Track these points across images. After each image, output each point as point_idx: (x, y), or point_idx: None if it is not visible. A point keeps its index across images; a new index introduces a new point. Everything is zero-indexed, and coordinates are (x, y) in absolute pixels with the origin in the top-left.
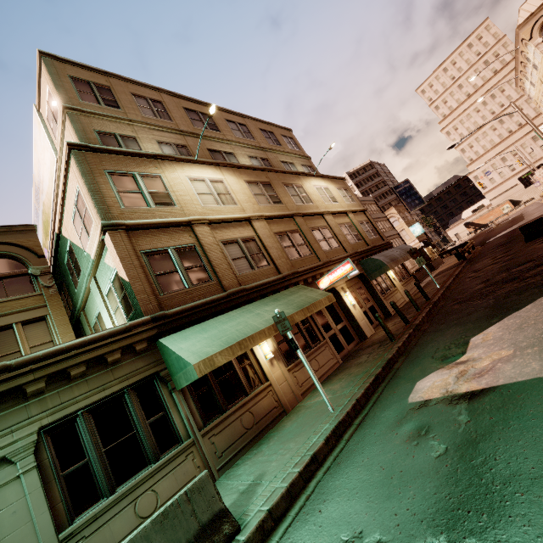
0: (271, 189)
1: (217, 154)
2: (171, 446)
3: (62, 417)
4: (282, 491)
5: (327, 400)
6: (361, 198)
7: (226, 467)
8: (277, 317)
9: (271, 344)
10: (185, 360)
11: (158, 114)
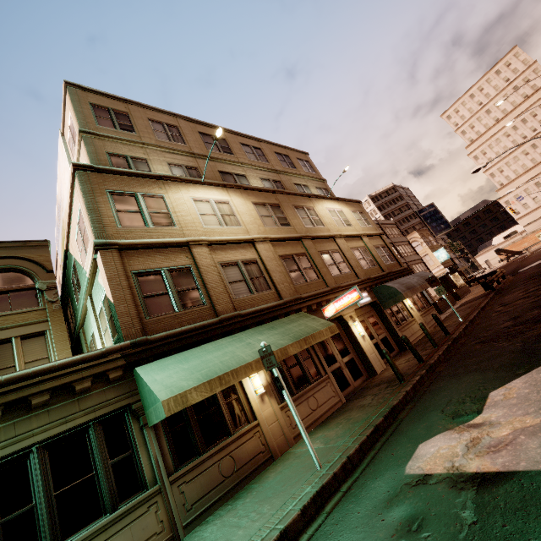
0: (280, 211)
1: (228, 176)
2: (133, 493)
3: (14, 451)
4: None
5: (314, 453)
6: (381, 221)
7: (194, 523)
8: (263, 351)
9: (264, 377)
10: (155, 394)
11: (172, 137)
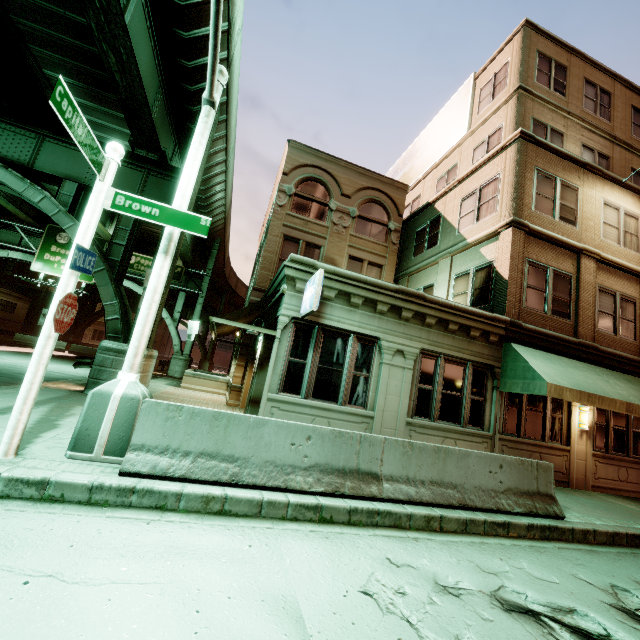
0: None
1: (639, 179)
2: (475, 426)
3: (431, 350)
4: (608, 530)
5: None
6: None
7: None
8: None
9: (591, 418)
10: (538, 374)
11: (599, 109)
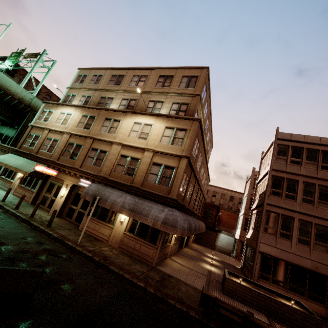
0: (93, 120)
1: (103, 99)
2: None
3: None
4: None
5: None
6: None
7: None
8: None
9: (23, 175)
10: None
11: (95, 82)
